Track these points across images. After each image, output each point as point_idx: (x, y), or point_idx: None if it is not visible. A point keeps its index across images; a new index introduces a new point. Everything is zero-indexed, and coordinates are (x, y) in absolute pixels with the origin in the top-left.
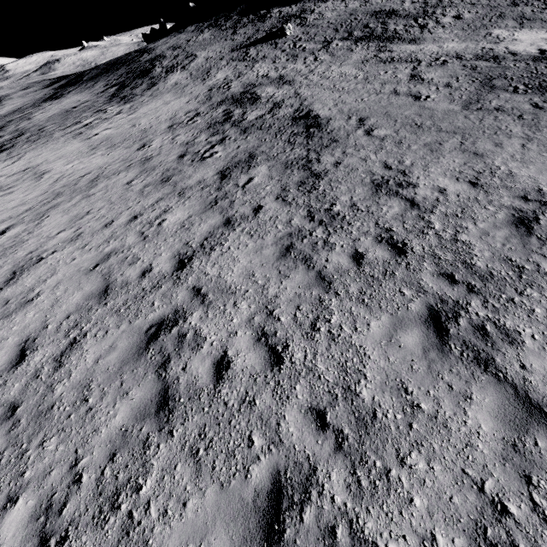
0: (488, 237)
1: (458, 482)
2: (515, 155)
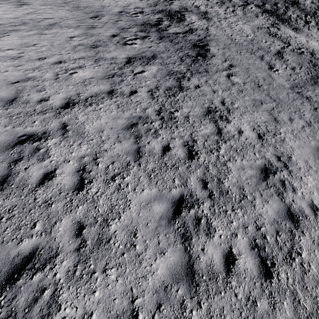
0: (242, 171)
1: (124, 293)
2: (295, 130)
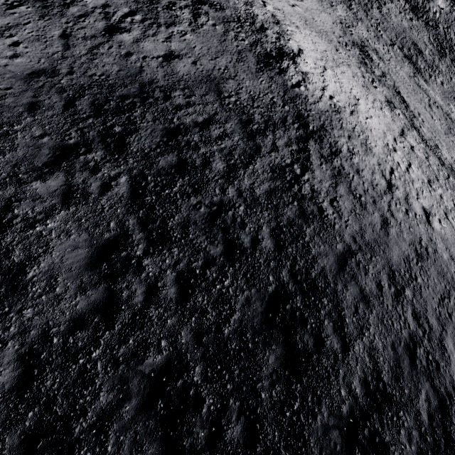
0: None
1: None
2: None
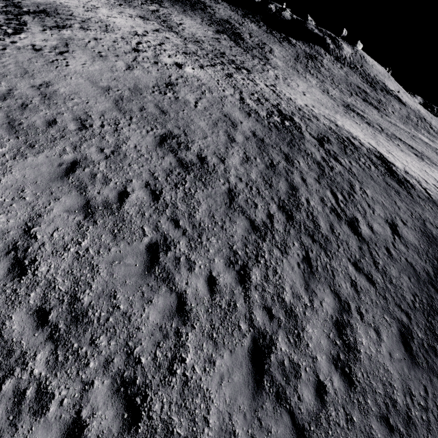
0: None
1: None
2: None
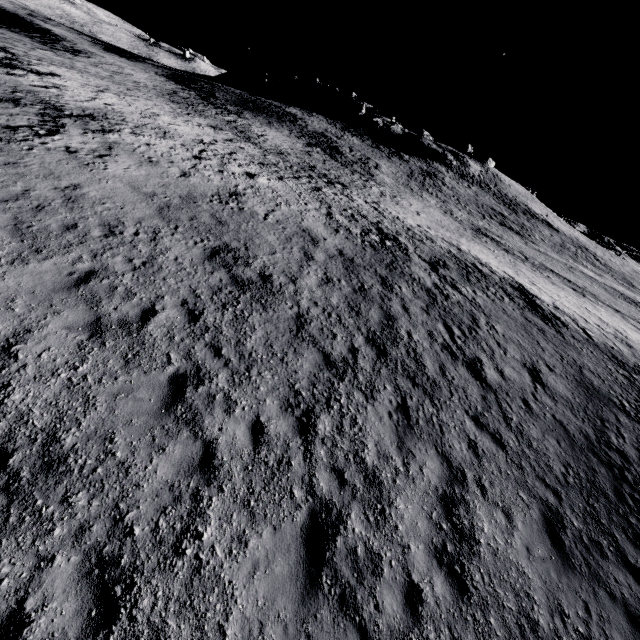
0: None
1: None
2: None
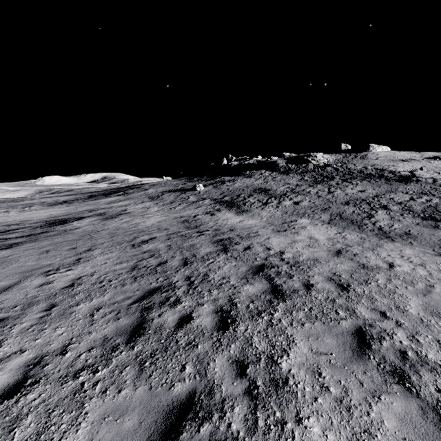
0: None
1: None
2: None
